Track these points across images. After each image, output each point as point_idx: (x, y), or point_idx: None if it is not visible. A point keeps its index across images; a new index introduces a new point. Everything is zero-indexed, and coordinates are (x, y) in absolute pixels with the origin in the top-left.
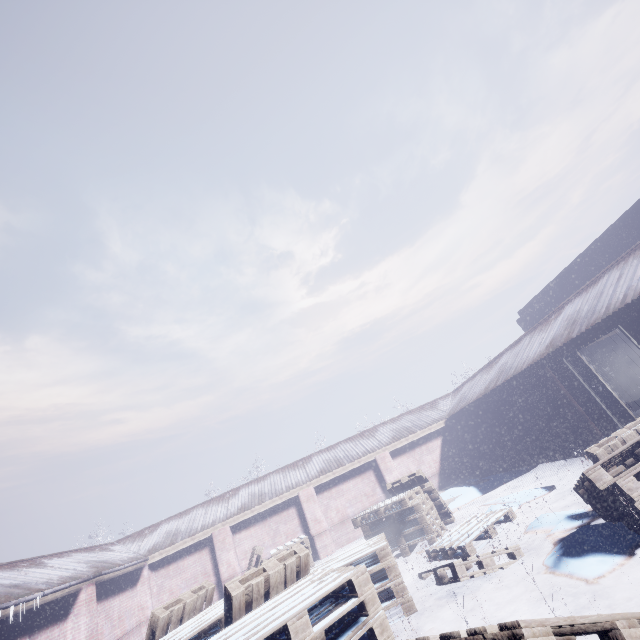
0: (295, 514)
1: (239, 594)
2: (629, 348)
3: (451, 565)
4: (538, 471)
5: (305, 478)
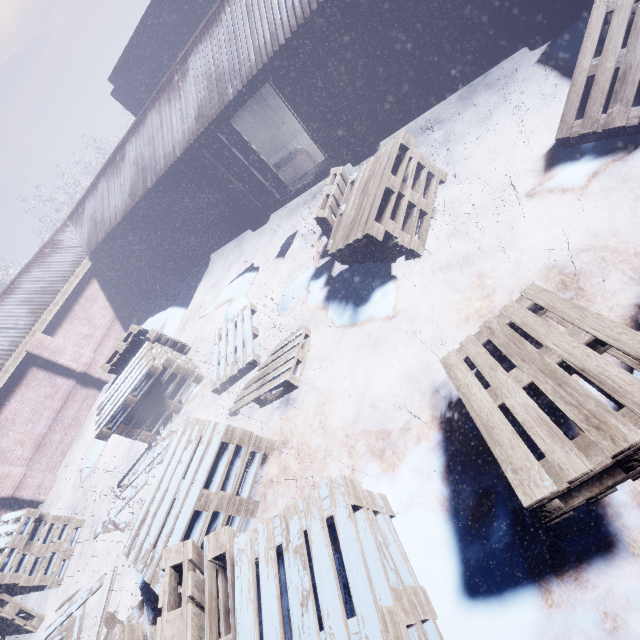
0: None
1: None
2: (236, 115)
3: (284, 383)
4: (218, 261)
5: None
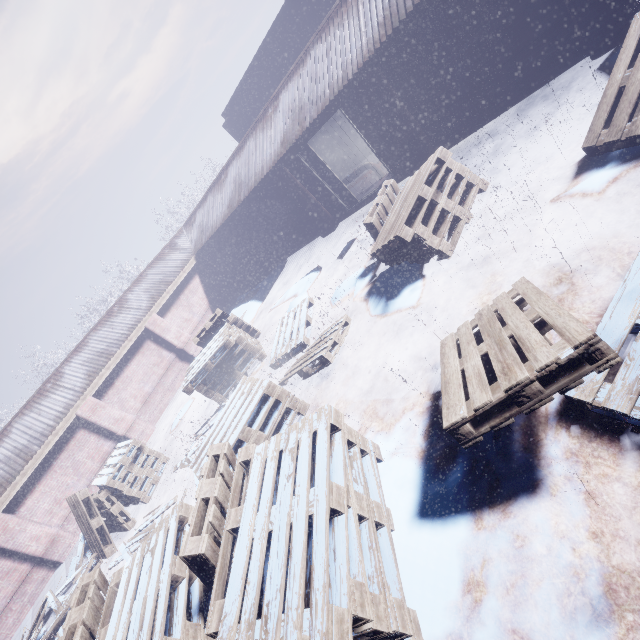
0: (87, 434)
1: (207, 544)
2: (319, 136)
3: (320, 358)
4: (292, 263)
5: (73, 395)
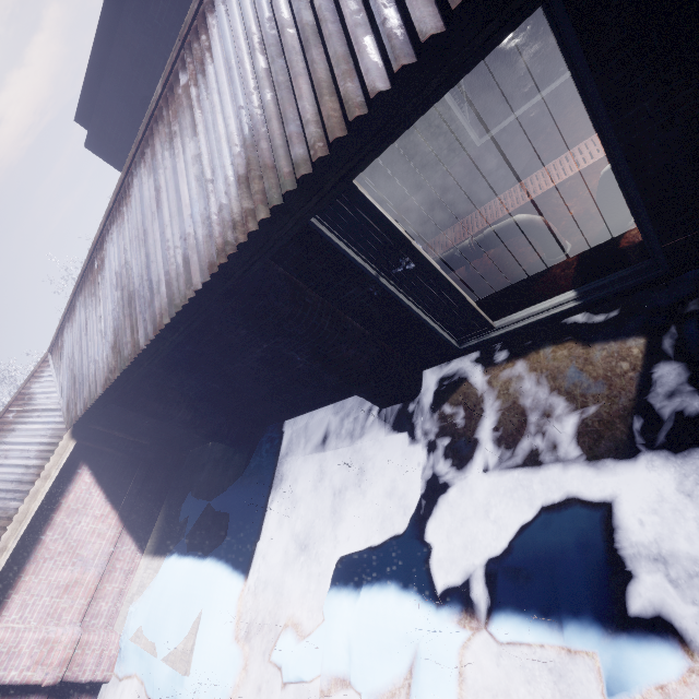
0: None
1: None
2: None
3: None
4: (299, 451)
5: None
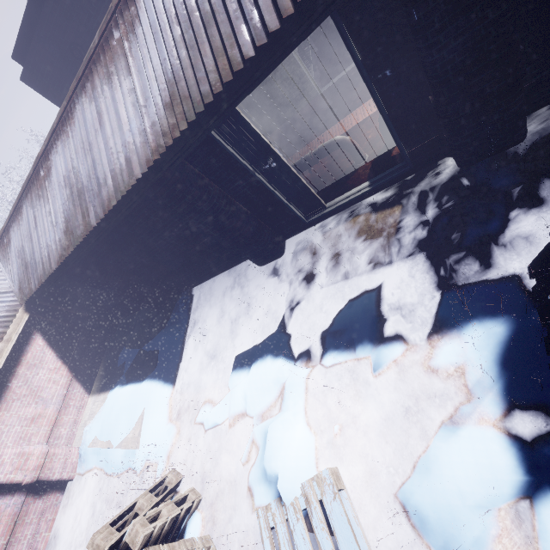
0: None
1: None
2: None
3: None
4: (206, 304)
5: None
